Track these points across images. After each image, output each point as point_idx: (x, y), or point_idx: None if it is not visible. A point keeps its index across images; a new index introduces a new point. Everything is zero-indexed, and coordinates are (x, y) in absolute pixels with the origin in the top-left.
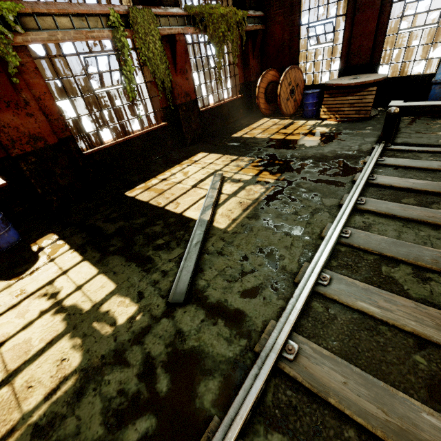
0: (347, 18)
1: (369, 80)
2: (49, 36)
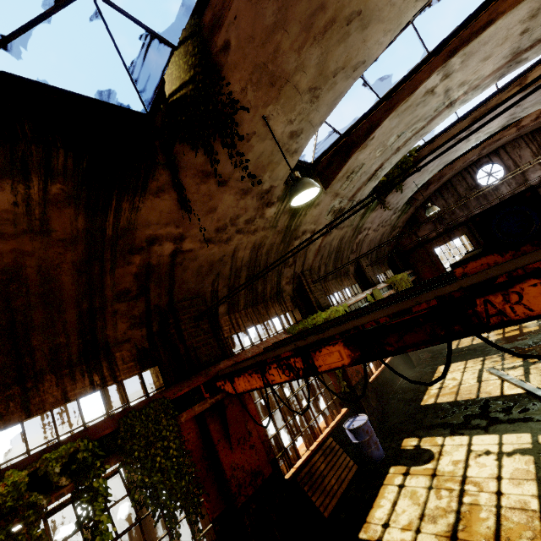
0: None
1: None
2: None
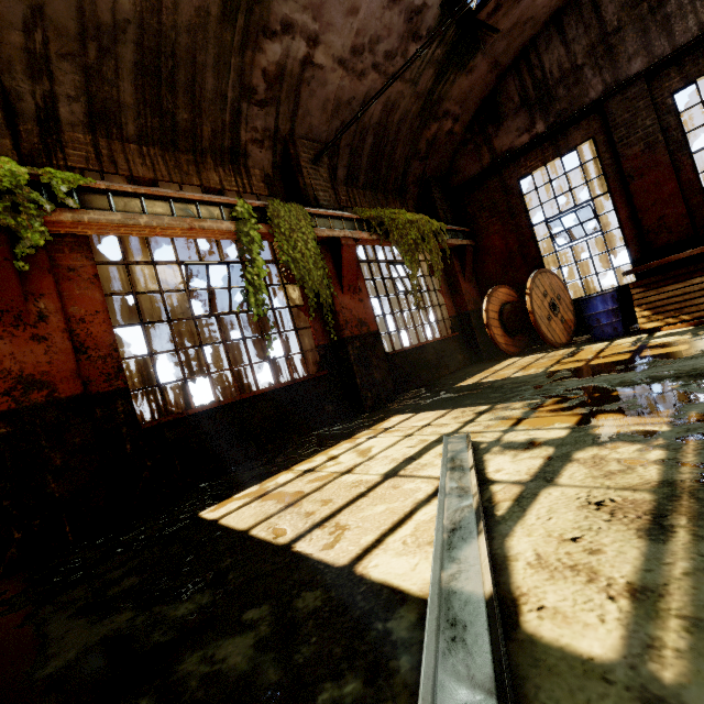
0: (614, 195)
1: None
2: (125, 219)
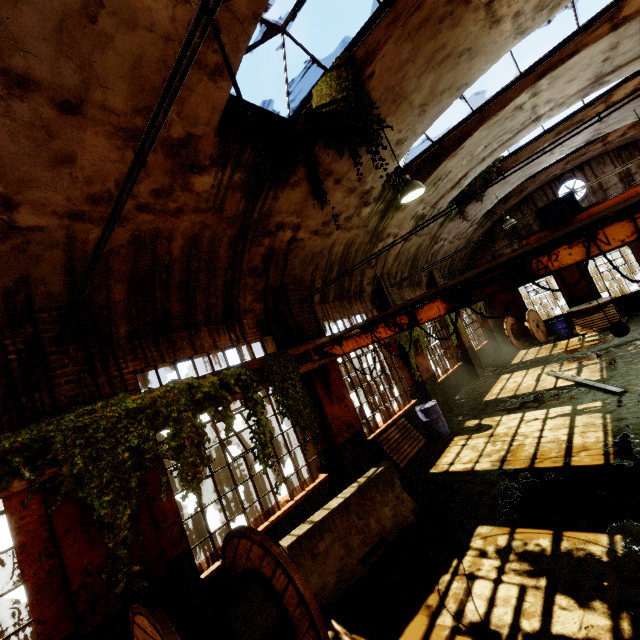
0: (554, 276)
1: (605, 301)
2: None
